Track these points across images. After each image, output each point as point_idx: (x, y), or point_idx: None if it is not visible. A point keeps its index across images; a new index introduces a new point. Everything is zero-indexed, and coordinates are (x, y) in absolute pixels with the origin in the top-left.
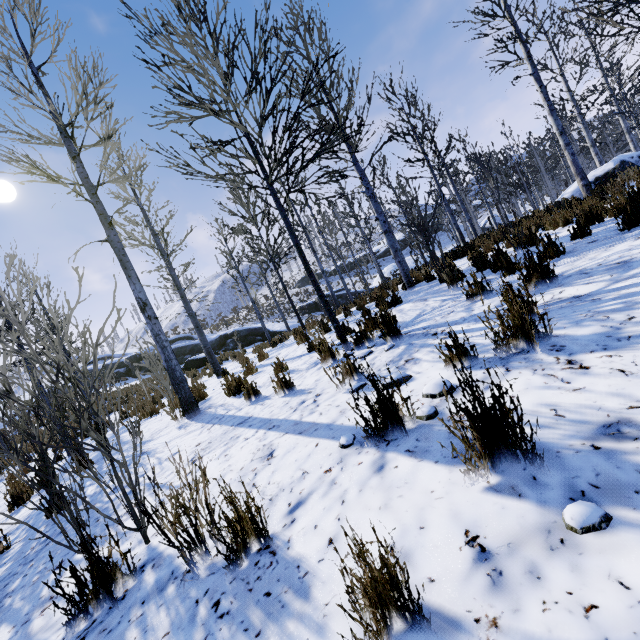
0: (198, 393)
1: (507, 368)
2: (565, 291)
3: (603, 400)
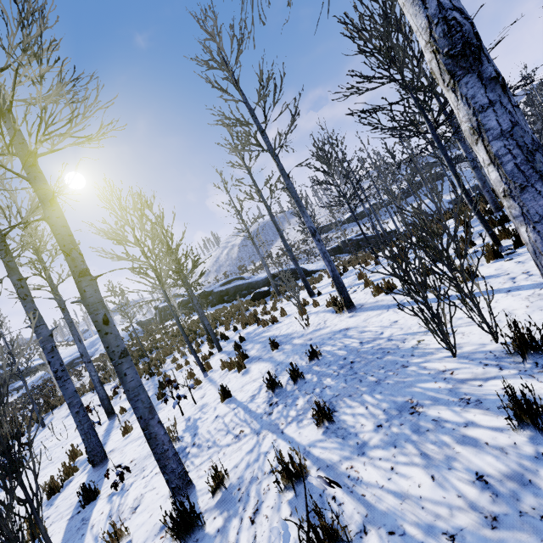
0: (333, 300)
1: None
2: None
3: None
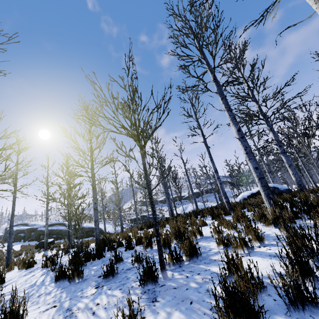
0: None
1: None
2: None
3: None
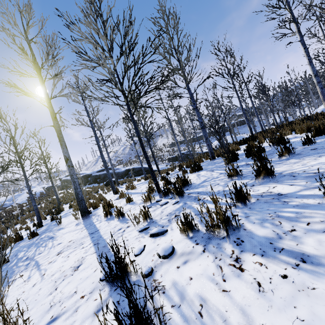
0: (94, 204)
1: (204, 248)
2: (276, 187)
3: (231, 312)
